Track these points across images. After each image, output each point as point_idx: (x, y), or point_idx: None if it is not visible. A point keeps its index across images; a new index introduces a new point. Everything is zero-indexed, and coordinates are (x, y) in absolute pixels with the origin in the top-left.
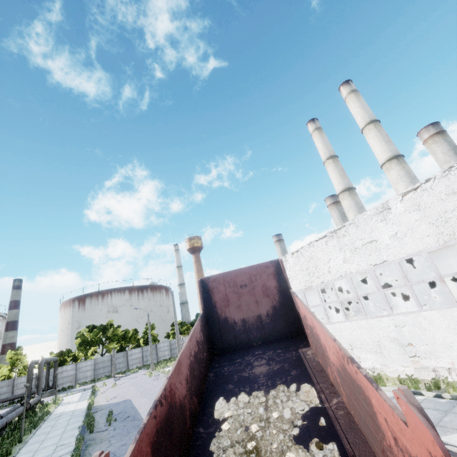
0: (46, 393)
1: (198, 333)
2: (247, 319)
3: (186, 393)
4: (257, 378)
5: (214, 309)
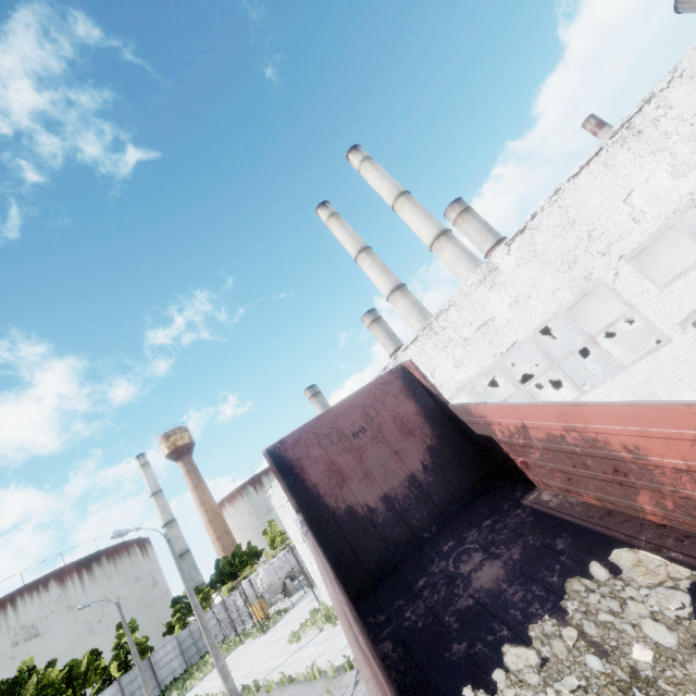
0: None
1: (324, 560)
2: (392, 493)
3: None
4: (499, 595)
5: (318, 501)
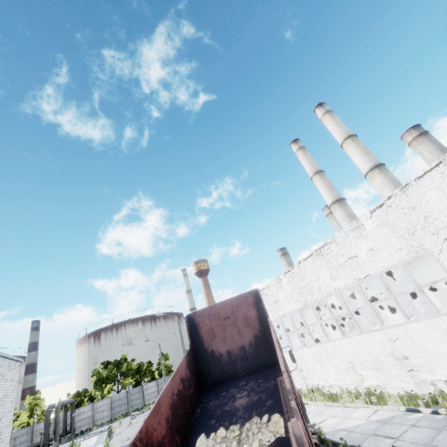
0: (64, 438)
1: (184, 370)
2: (232, 350)
3: (166, 433)
4: (237, 411)
5: (201, 343)
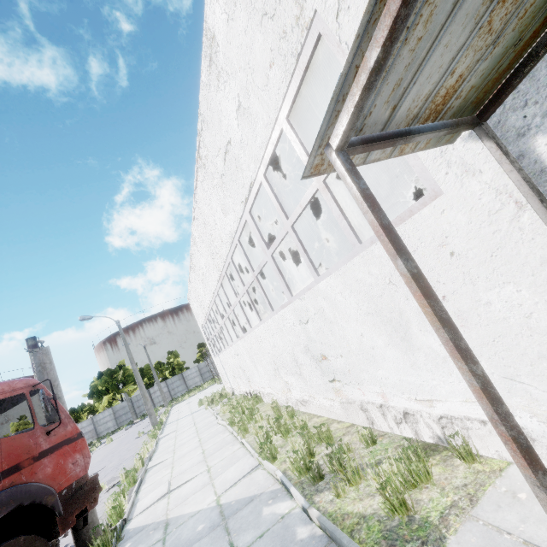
0: None
1: None
2: None
3: None
4: None
5: None
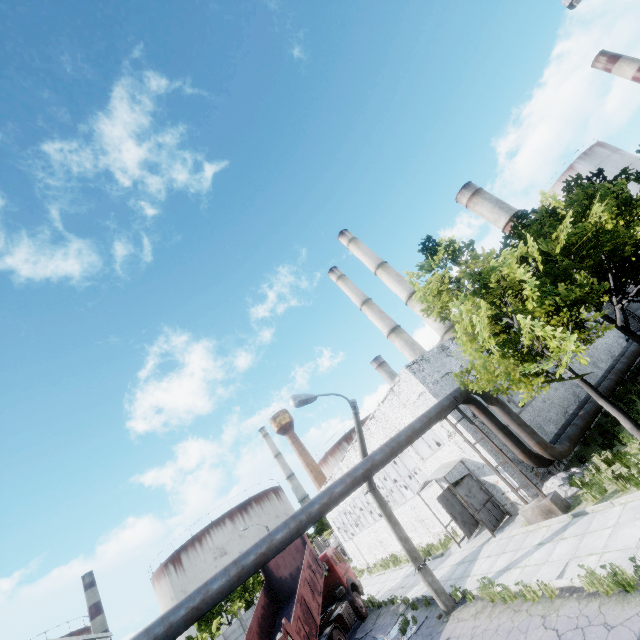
0: None
1: (263, 600)
2: (292, 572)
3: (259, 639)
4: None
5: (272, 574)
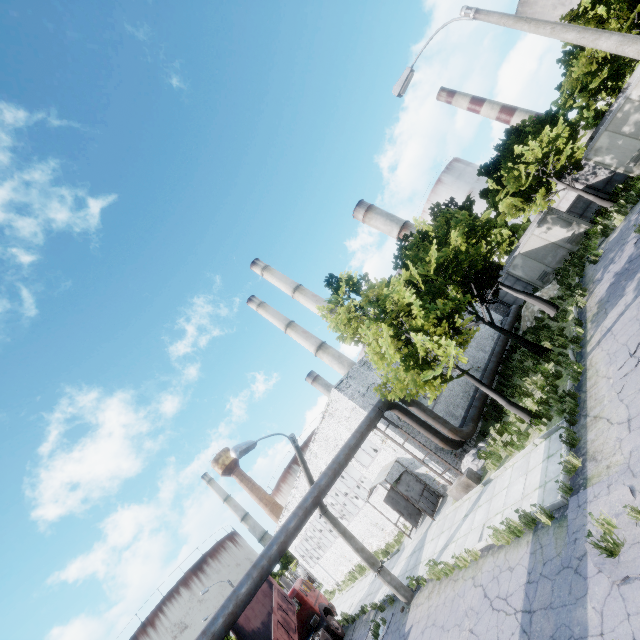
0: None
1: None
2: (264, 620)
3: None
4: None
5: (244, 630)
